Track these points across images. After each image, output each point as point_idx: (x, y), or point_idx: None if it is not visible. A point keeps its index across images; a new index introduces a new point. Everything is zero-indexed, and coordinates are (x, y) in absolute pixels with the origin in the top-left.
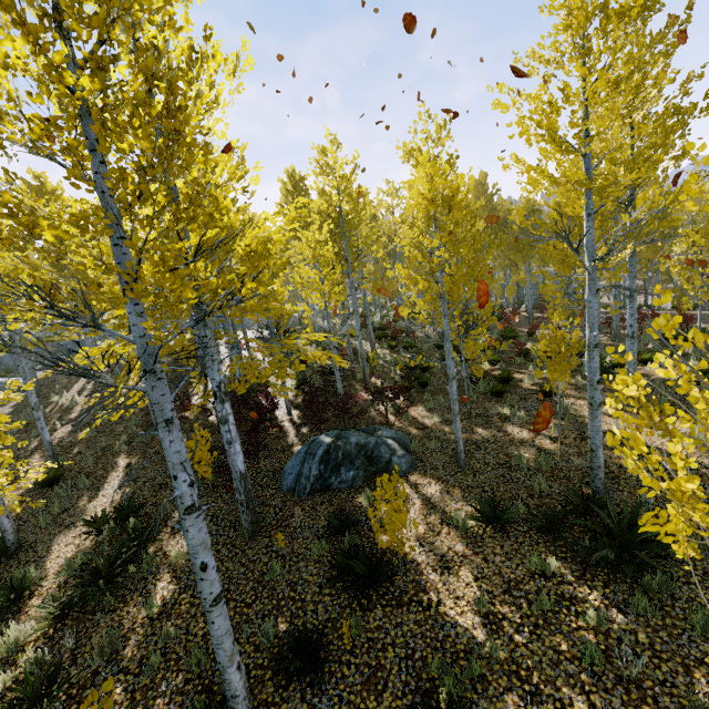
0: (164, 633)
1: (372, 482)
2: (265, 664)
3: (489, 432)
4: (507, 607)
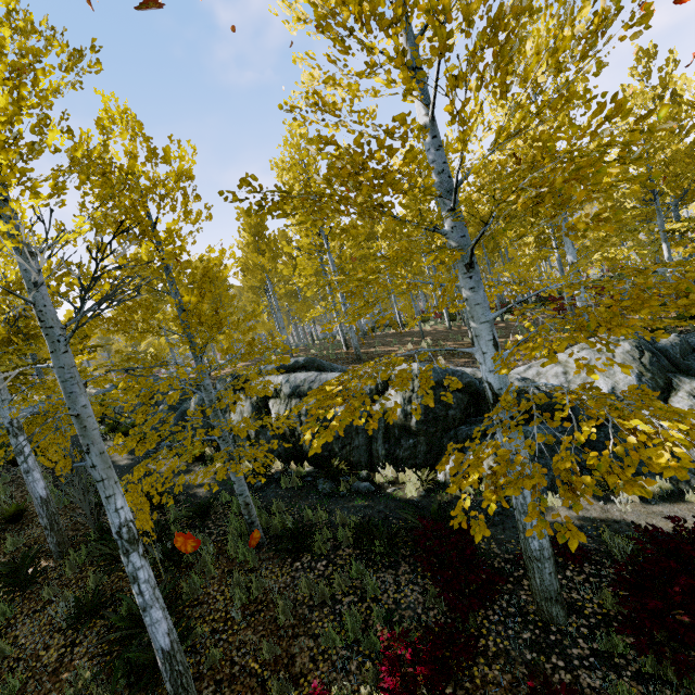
0: None
1: None
2: None
3: None
4: None
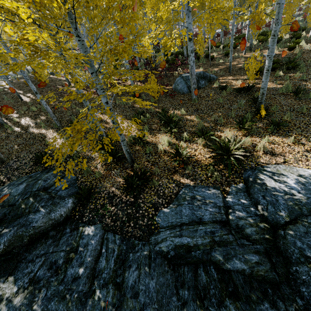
0: (214, 116)
1: (210, 83)
2: (246, 108)
3: (223, 66)
4: (280, 81)
